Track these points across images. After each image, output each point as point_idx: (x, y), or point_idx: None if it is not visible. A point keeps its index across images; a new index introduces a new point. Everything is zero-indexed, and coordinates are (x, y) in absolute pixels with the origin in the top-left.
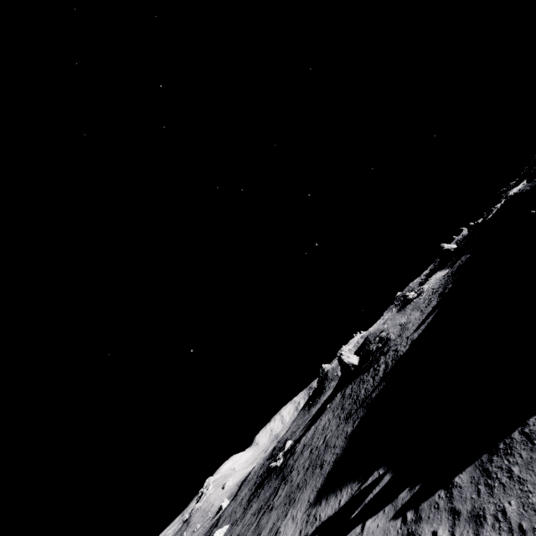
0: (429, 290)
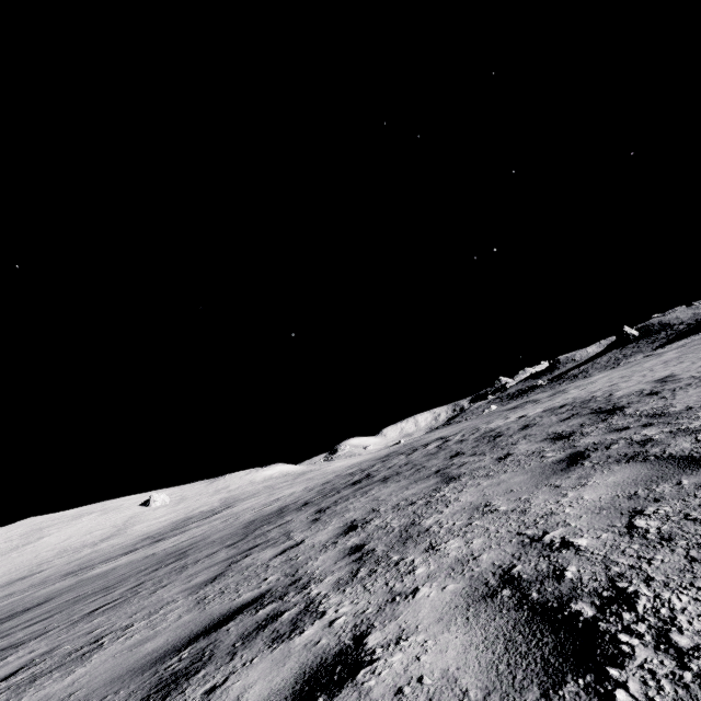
0: None
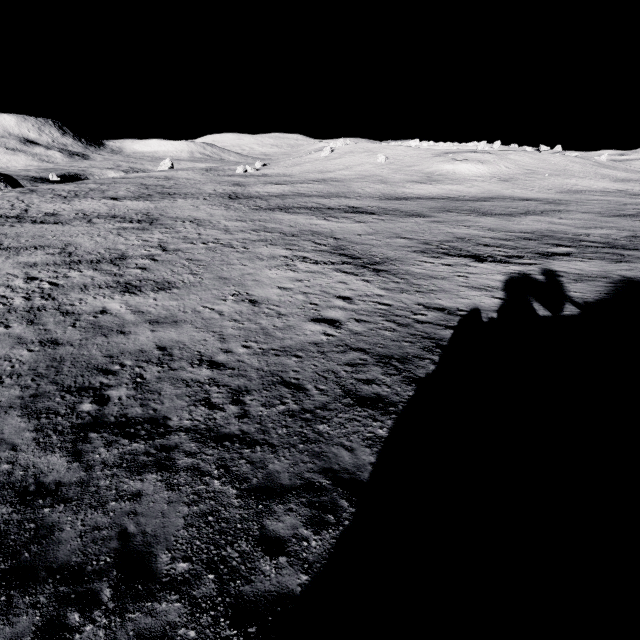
0: None
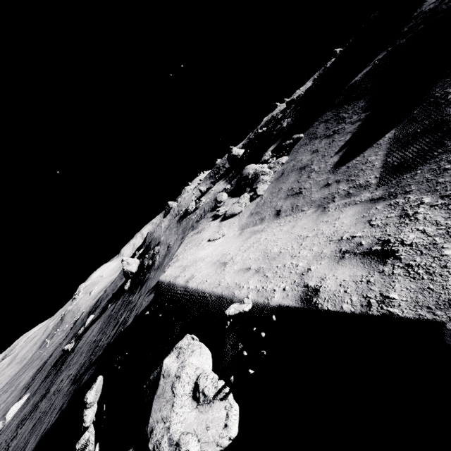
0: (202, 208)
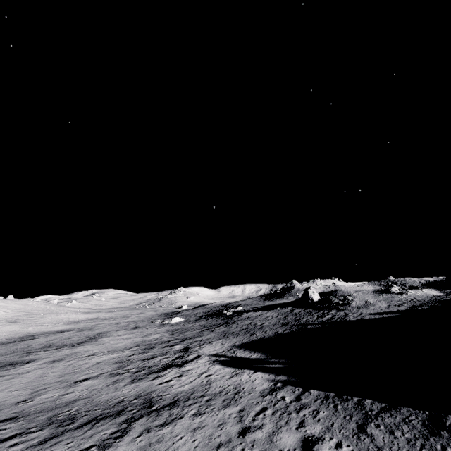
0: (411, 296)
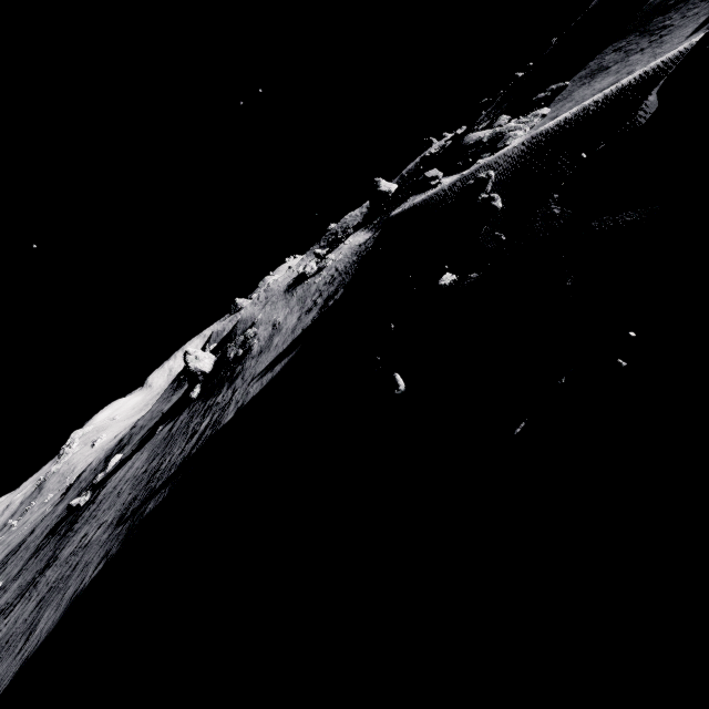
0: (332, 268)
